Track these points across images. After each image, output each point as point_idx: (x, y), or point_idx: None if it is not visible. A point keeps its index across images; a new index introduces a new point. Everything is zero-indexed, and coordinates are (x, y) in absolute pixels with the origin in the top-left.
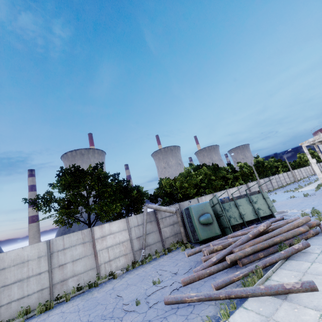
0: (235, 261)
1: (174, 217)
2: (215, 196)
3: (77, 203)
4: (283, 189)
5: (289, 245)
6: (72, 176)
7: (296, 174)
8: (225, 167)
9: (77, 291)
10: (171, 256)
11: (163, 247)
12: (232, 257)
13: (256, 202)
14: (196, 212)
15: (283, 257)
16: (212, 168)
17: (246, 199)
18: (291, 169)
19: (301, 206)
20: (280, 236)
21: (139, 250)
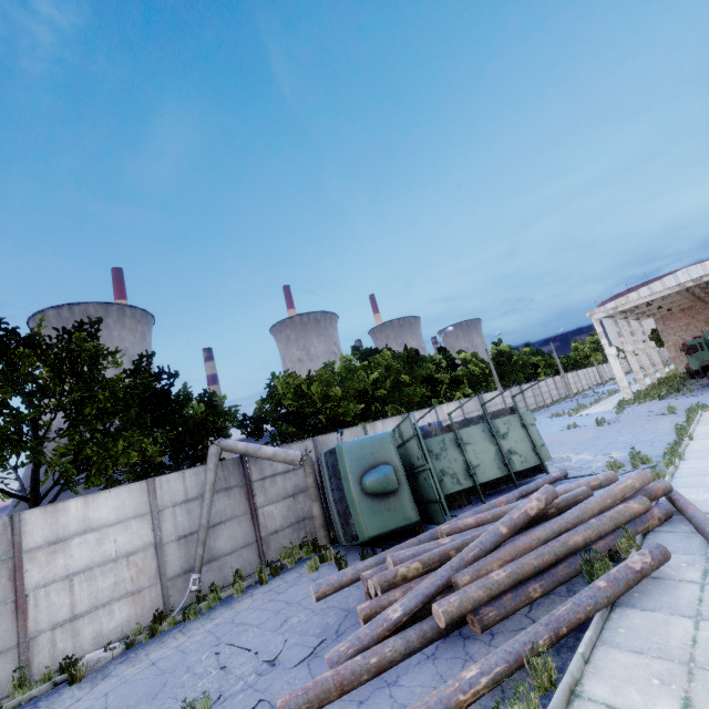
0: (460, 618)
1: (298, 475)
2: (407, 418)
3: None
4: (548, 412)
5: (605, 555)
6: None
7: (570, 383)
8: (433, 357)
9: None
10: (278, 589)
11: (260, 561)
12: (452, 608)
13: (505, 434)
14: (355, 461)
15: (605, 602)
16: (404, 358)
17: (484, 428)
18: (561, 371)
19: (597, 446)
20: (585, 528)
21: (182, 576)
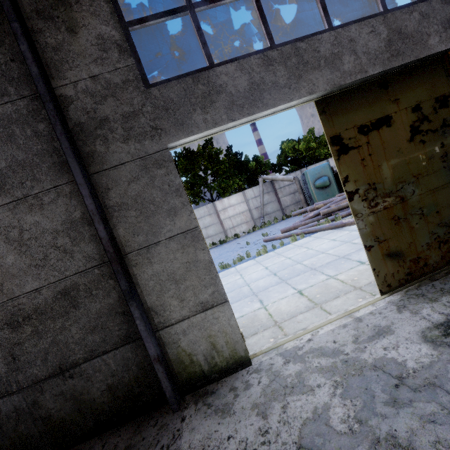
0: (328, 214)
1: (295, 186)
2: None
3: (197, 183)
4: None
5: None
6: (186, 159)
7: None
8: None
9: (213, 245)
10: (287, 220)
11: (283, 215)
12: (324, 211)
13: None
14: (312, 177)
15: None
16: None
17: None
18: None
19: None
20: None
21: (258, 219)
